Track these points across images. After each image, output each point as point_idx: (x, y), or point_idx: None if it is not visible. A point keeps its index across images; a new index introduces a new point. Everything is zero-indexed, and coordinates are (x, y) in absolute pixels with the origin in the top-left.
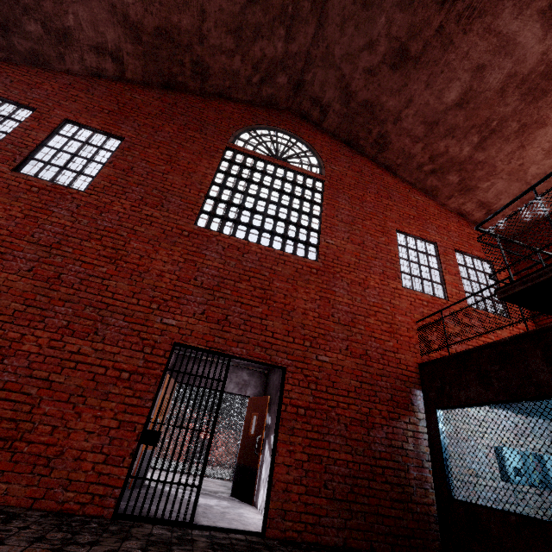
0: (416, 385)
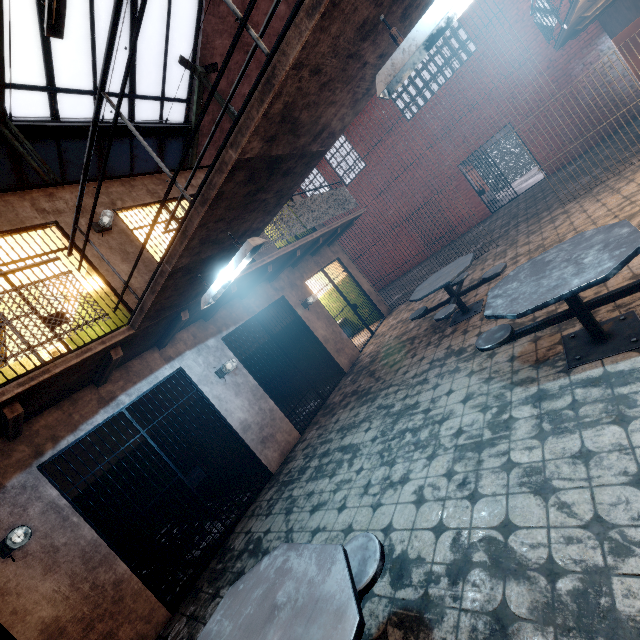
0: (600, 37)
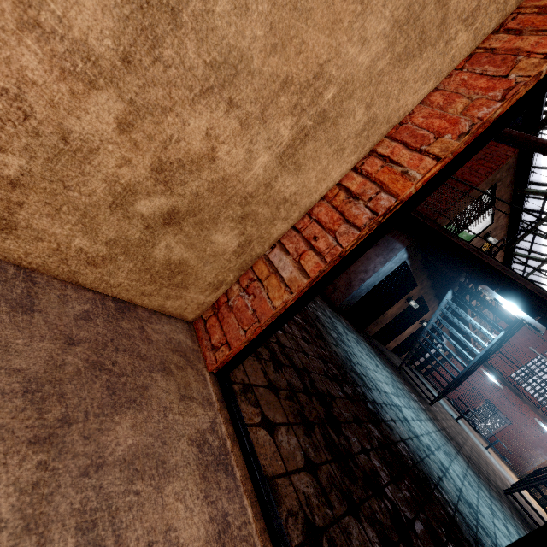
0: None
